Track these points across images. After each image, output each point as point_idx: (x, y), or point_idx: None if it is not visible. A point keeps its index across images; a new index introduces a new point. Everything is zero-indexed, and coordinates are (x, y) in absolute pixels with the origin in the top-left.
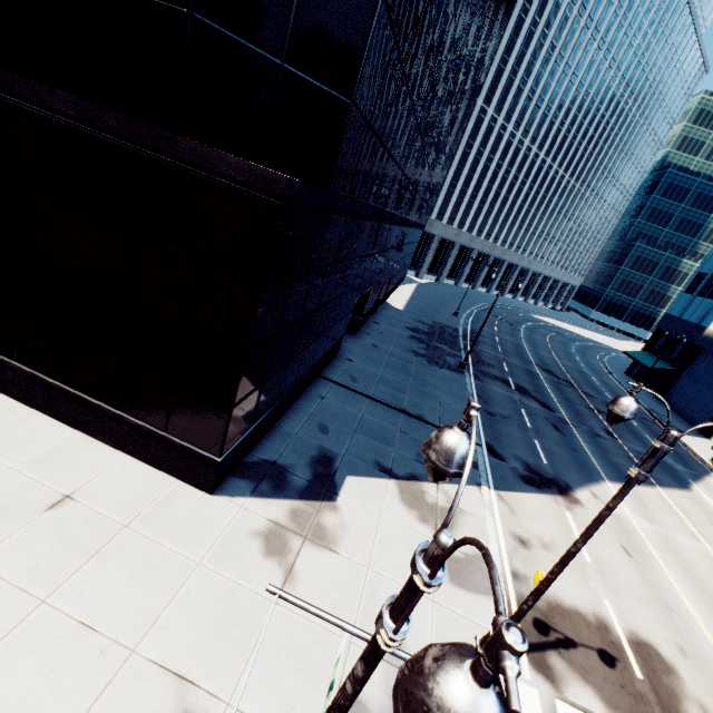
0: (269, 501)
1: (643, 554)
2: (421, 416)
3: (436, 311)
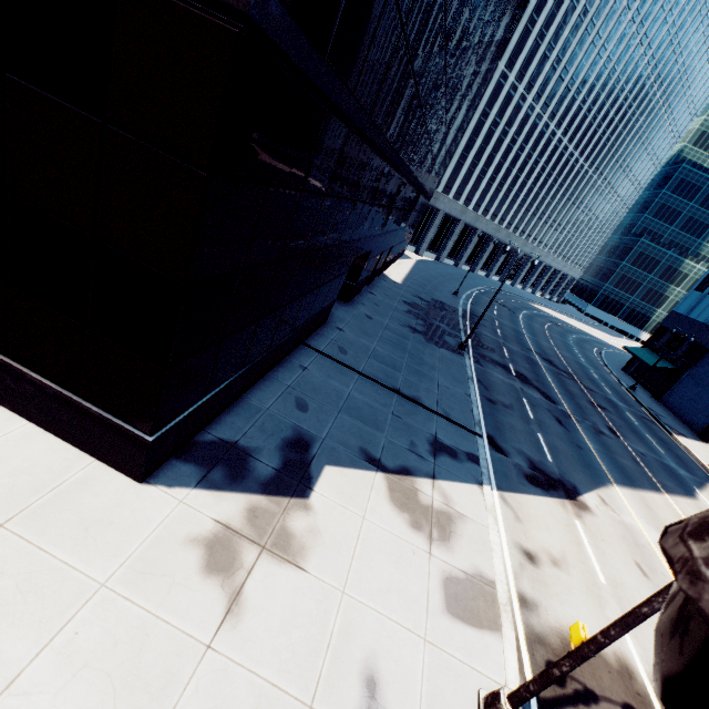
0: (220, 495)
1: (659, 573)
2: (417, 398)
3: (435, 288)
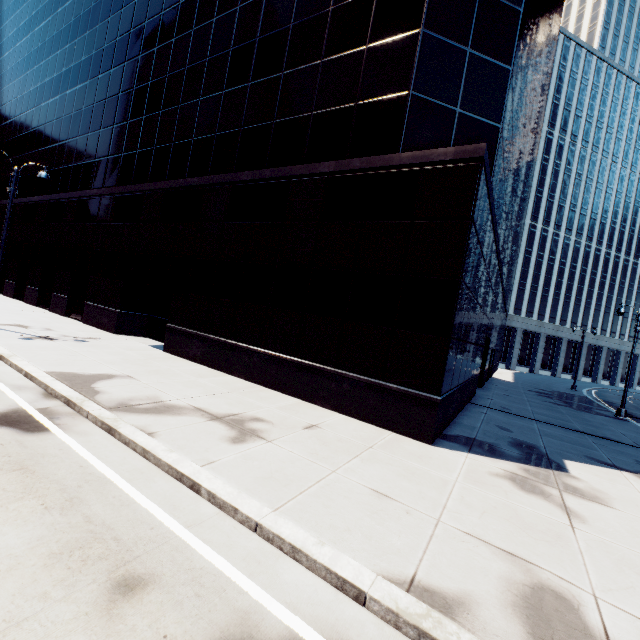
0: (491, 459)
1: None
2: (608, 438)
3: (548, 385)
